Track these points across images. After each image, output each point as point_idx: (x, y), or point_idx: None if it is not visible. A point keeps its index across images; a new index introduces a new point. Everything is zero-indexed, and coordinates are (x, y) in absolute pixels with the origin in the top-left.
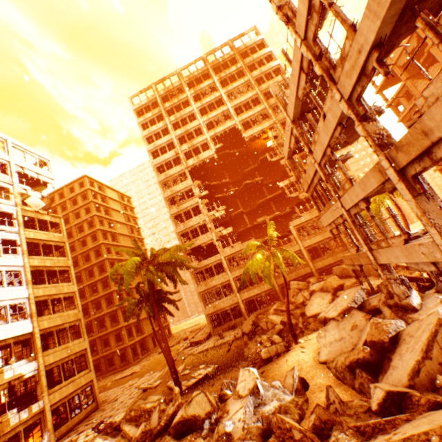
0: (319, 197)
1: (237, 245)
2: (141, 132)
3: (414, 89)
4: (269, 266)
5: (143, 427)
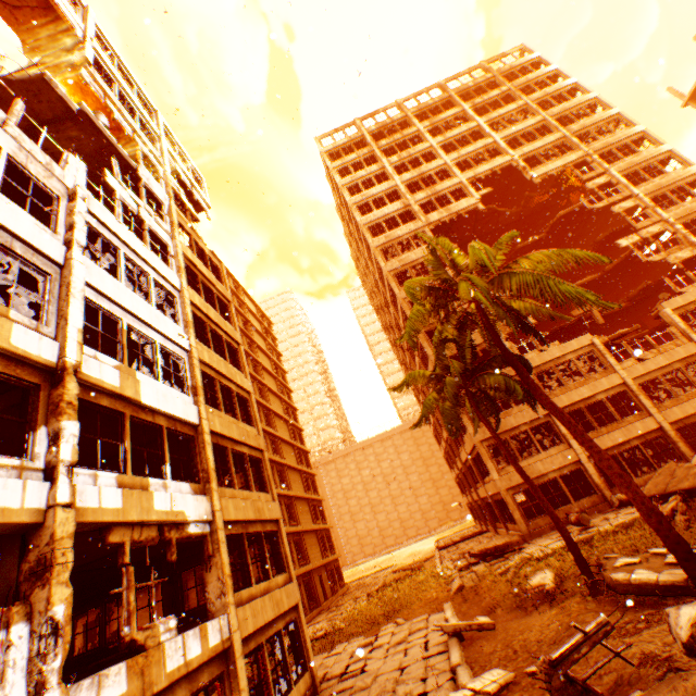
0: None
1: (554, 347)
2: (337, 179)
3: None
4: None
5: None
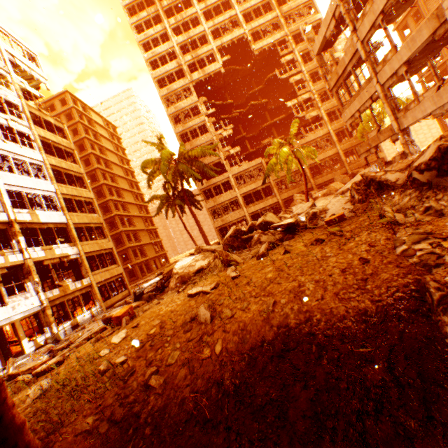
0: (347, 89)
1: (245, 164)
2: (135, 36)
3: (425, 8)
4: (292, 161)
5: (235, 228)
